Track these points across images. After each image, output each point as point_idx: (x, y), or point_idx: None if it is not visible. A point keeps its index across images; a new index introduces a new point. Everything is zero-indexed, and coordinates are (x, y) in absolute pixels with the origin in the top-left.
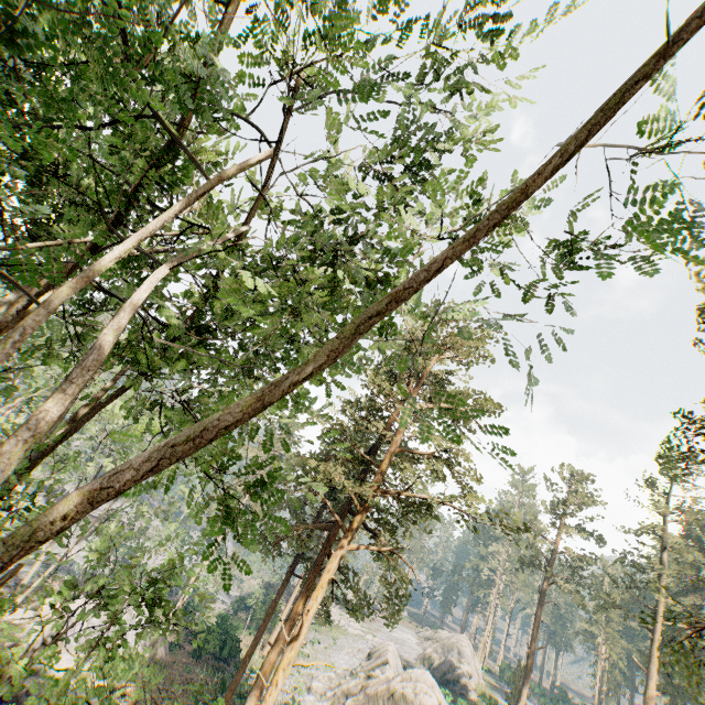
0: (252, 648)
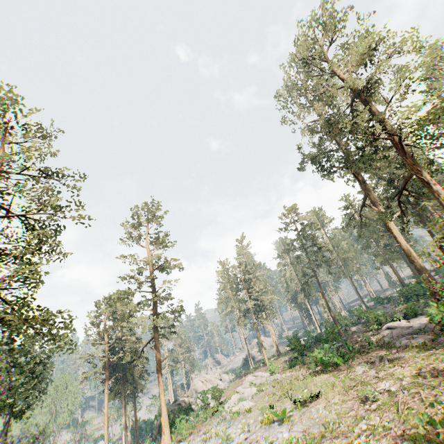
0: (135, 420)
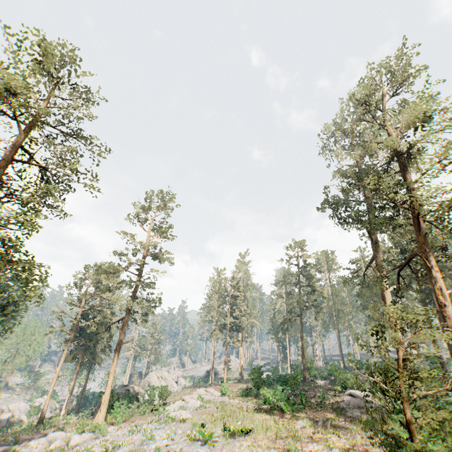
0: (83, 389)
